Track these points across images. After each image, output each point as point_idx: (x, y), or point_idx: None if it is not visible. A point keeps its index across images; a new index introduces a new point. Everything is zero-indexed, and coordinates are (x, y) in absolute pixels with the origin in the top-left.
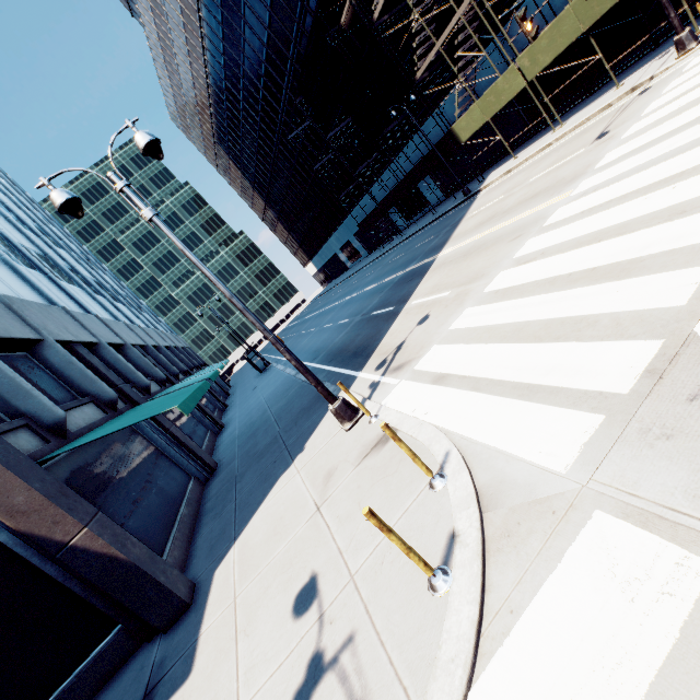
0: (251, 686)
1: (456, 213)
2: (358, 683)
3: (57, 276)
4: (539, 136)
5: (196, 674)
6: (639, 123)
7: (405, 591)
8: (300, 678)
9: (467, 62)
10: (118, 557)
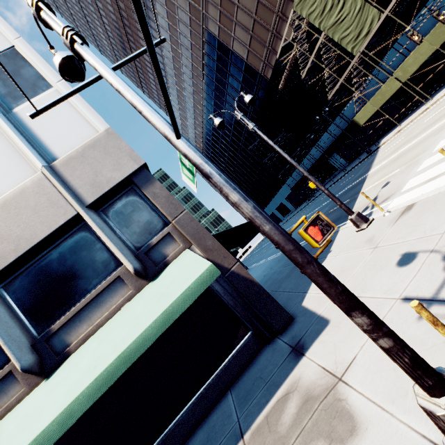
0: (396, 291)
1: (366, 161)
2: None
3: None
4: (413, 112)
5: (335, 318)
6: None
7: None
8: (441, 265)
9: (356, 88)
10: (254, 281)
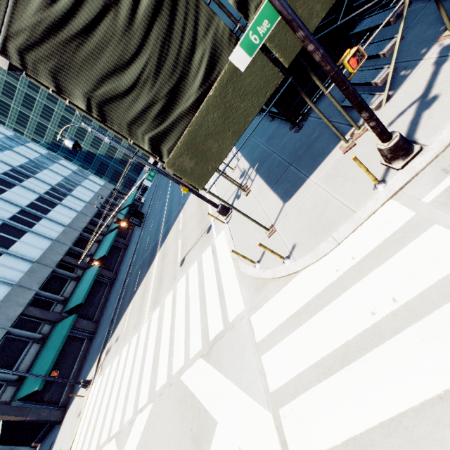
0: None
1: None
2: None
3: (12, 240)
4: None
5: (53, 449)
6: (171, 294)
7: None
8: None
9: None
10: (39, 419)
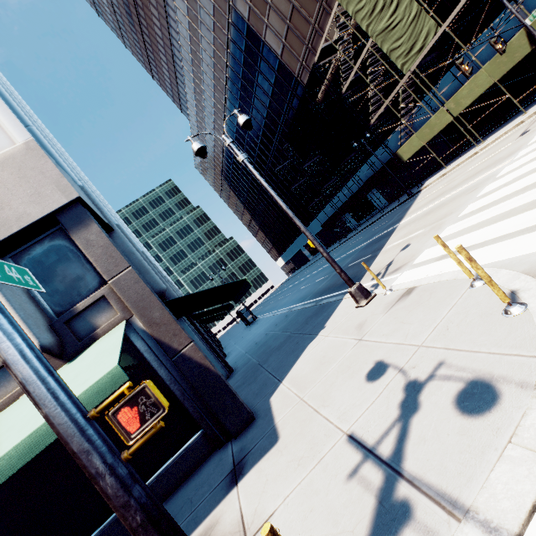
0: (348, 419)
1: (404, 205)
2: (464, 373)
3: None
4: (463, 153)
5: (284, 437)
6: None
7: (481, 327)
8: (399, 397)
9: (405, 114)
10: (210, 368)
